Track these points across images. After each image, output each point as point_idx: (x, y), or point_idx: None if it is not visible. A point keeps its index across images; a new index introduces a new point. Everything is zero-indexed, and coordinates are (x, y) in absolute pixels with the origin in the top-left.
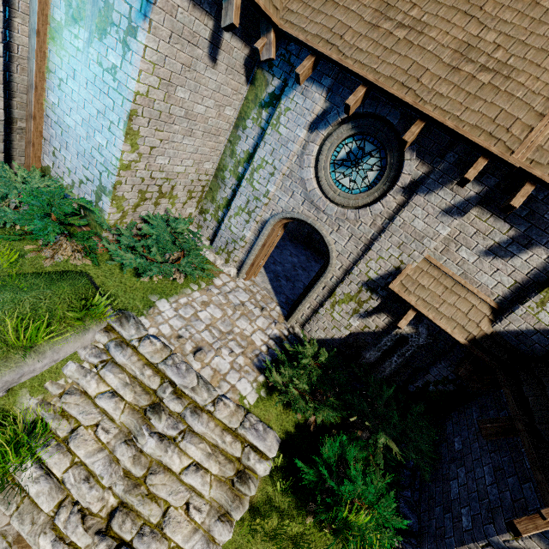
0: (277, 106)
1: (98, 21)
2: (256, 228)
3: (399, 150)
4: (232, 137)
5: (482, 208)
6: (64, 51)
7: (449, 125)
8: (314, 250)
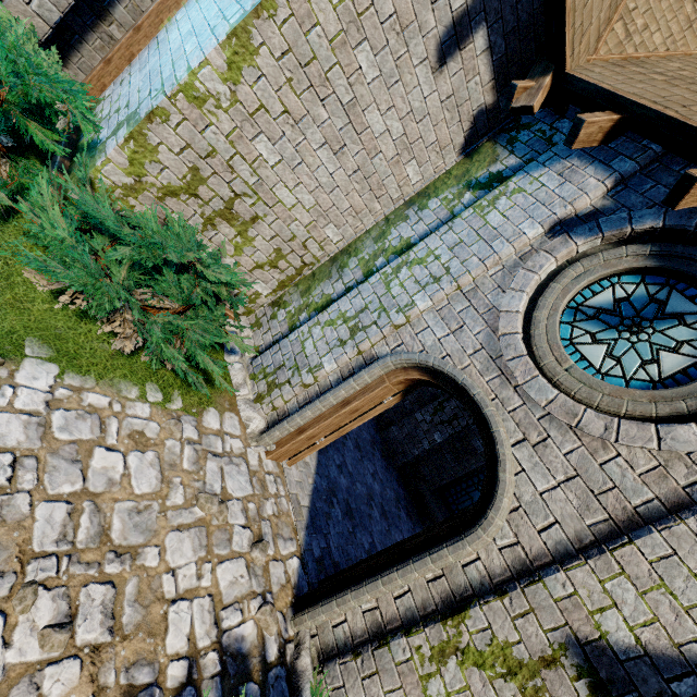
0: (501, 184)
1: None
2: (351, 363)
3: None
4: (393, 215)
5: None
6: None
7: None
8: (413, 492)
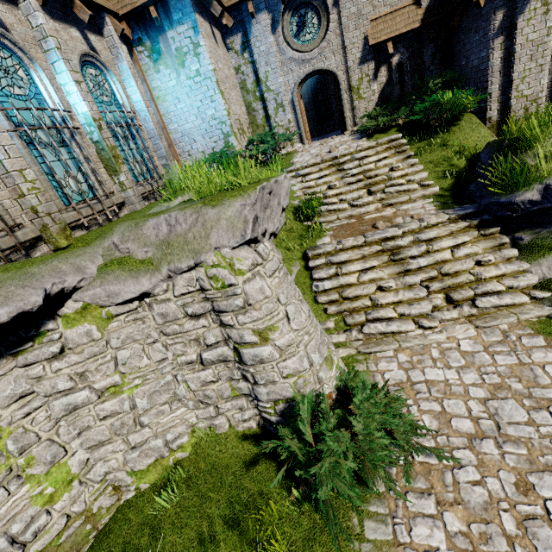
0: (251, 42)
1: (177, 61)
2: (290, 109)
3: None
4: (241, 85)
5: None
6: (167, 96)
7: None
8: (316, 135)
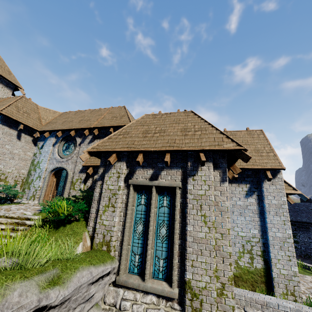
0: (43, 146)
1: None
2: (44, 180)
3: (76, 139)
4: (32, 161)
5: (97, 139)
6: None
7: (78, 128)
8: None
